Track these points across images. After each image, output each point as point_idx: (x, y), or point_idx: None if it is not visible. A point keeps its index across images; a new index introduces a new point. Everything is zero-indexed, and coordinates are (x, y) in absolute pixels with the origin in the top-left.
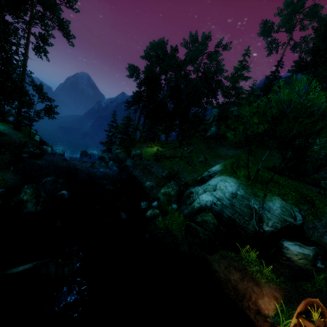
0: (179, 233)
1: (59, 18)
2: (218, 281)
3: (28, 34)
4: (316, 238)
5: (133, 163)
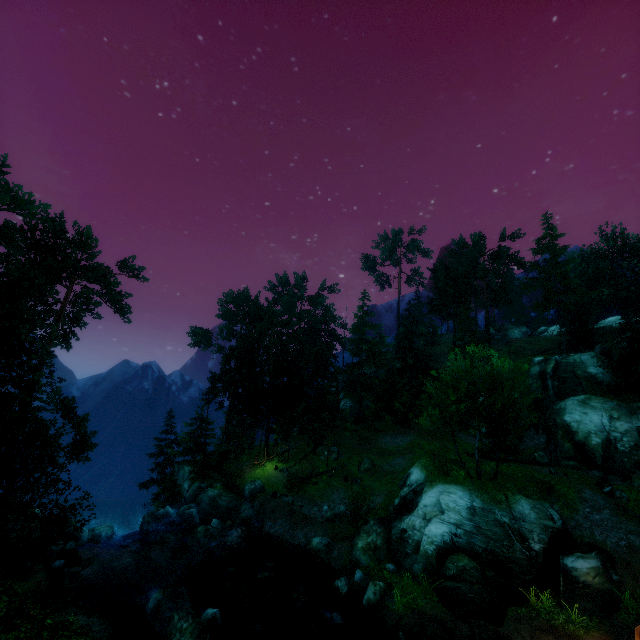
0: (436, 610)
1: (114, 290)
2: None
3: (59, 319)
4: (589, 539)
5: (259, 509)
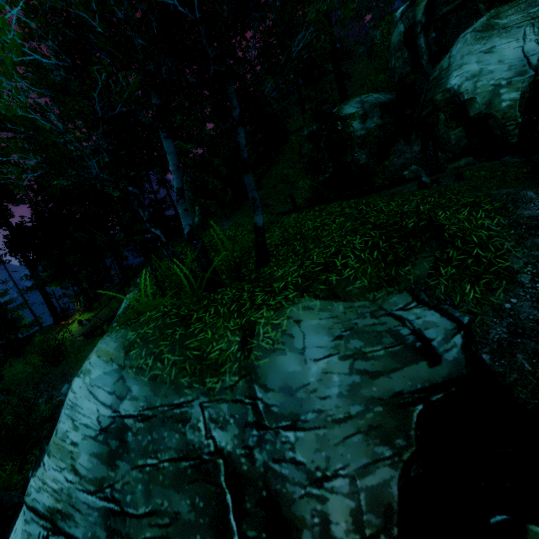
0: None
1: None
2: None
3: None
4: None
5: None
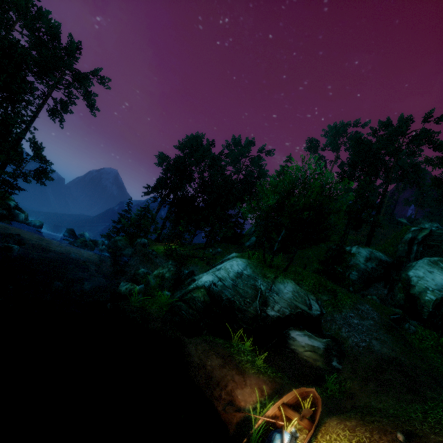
0: (156, 312)
1: (87, 89)
2: (189, 366)
3: (47, 96)
4: (334, 332)
5: (133, 251)
